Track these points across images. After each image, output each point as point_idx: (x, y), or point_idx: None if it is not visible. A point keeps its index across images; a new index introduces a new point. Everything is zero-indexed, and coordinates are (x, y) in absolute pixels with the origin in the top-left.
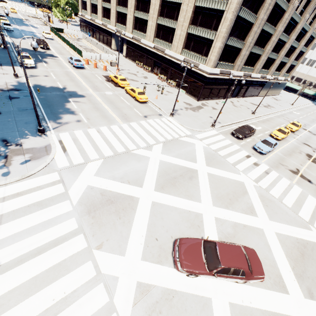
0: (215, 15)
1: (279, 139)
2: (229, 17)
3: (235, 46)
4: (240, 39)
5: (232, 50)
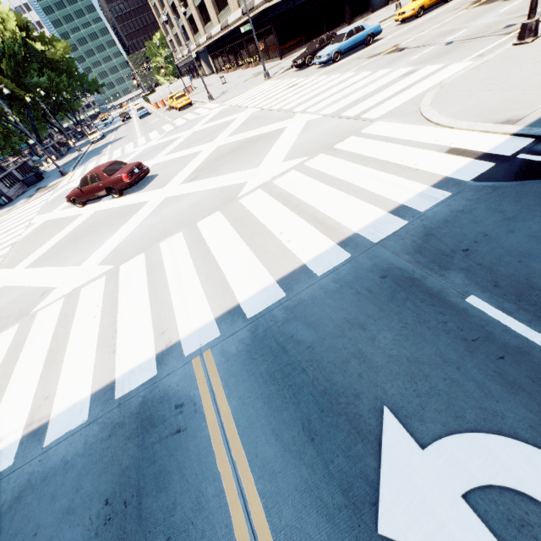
0: None
1: (409, 18)
2: None
3: None
4: None
5: None
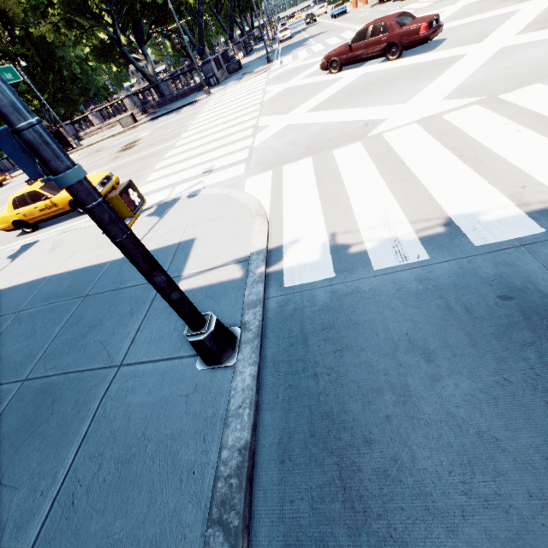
0: None
1: None
2: None
3: None
4: None
5: None
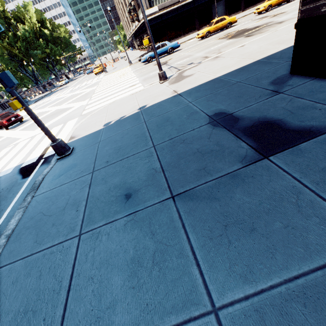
0: None
1: (201, 37)
2: None
3: None
4: None
5: None
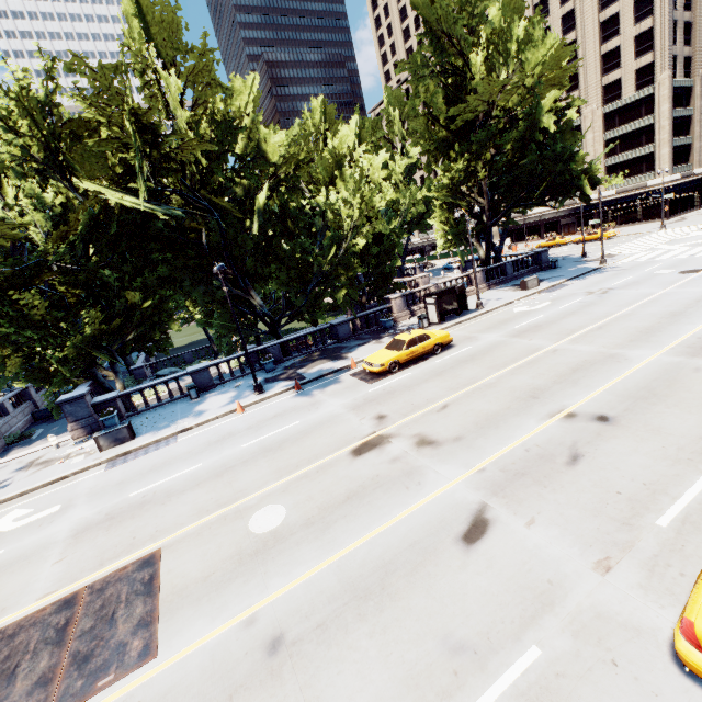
0: (640, 133)
1: None
2: (665, 124)
3: (682, 144)
4: (683, 136)
5: (680, 150)
